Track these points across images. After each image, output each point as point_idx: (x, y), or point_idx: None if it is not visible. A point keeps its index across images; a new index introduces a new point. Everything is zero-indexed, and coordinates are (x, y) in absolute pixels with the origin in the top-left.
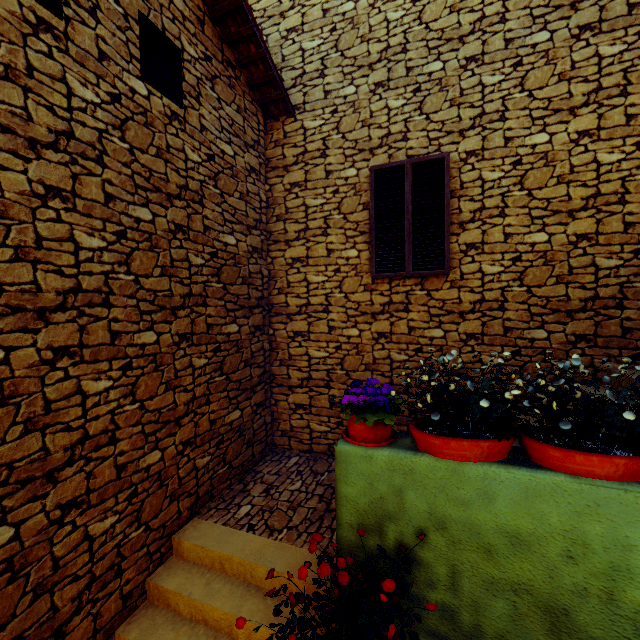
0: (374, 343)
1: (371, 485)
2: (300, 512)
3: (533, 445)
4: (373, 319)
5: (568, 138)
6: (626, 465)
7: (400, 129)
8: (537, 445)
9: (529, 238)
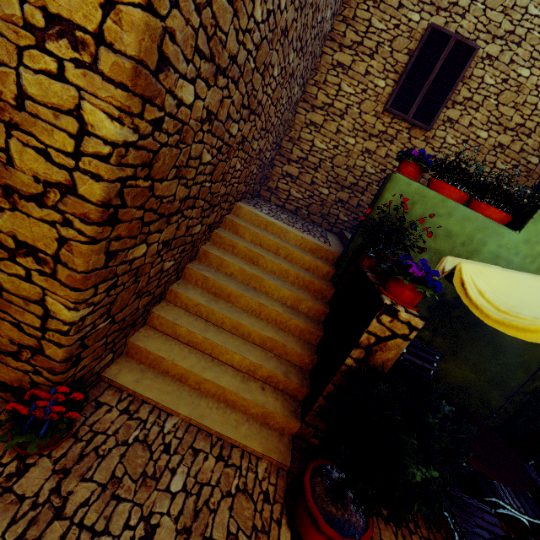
0: (360, 154)
1: (402, 197)
2: (296, 225)
3: (476, 202)
4: (368, 138)
5: (536, 82)
6: (504, 217)
7: (465, 5)
8: (478, 202)
9: (479, 132)
